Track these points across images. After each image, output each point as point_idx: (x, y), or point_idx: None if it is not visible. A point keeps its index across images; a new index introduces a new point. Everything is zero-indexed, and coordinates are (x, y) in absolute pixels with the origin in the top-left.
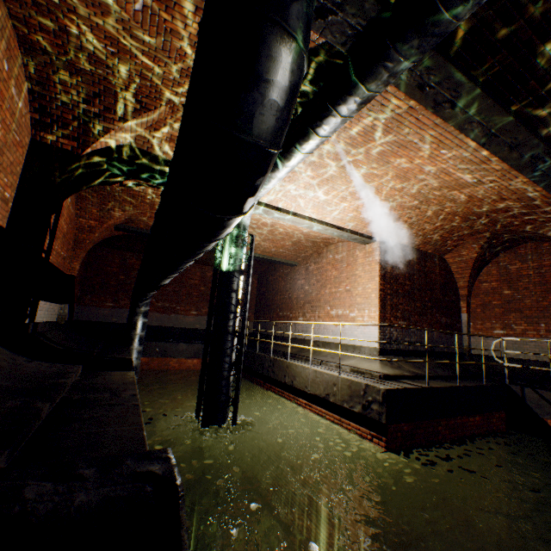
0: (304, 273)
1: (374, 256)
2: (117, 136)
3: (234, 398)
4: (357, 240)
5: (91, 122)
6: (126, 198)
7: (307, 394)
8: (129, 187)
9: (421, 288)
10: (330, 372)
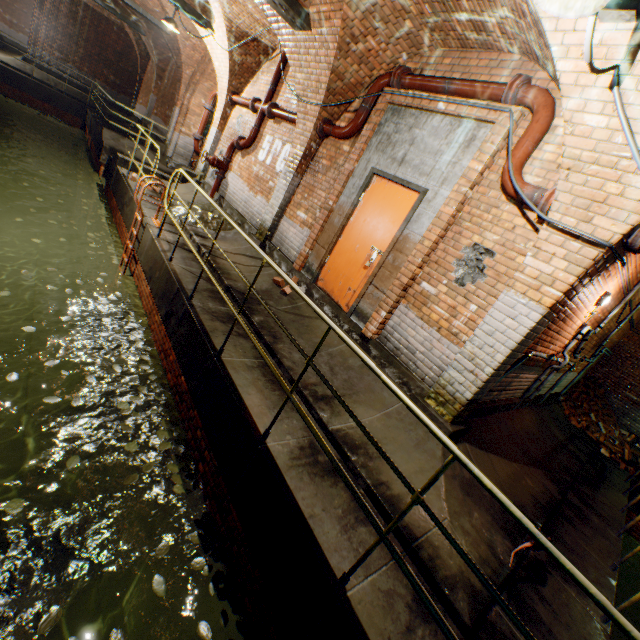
0: None
1: None
2: None
3: None
4: None
5: None
6: None
7: None
8: None
9: (90, 42)
10: None
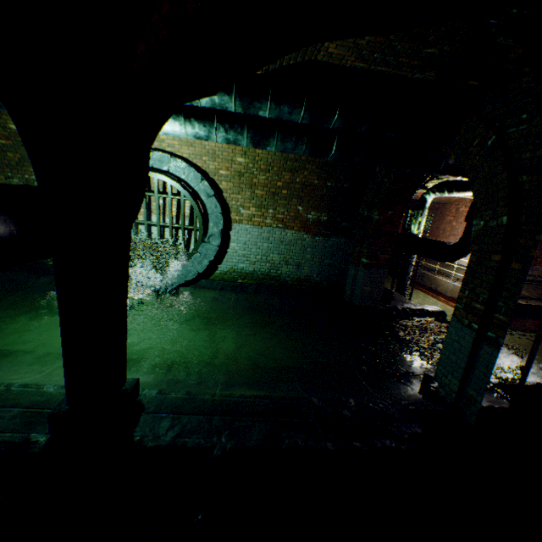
0: (453, 212)
1: None
2: None
3: (410, 293)
4: None
5: None
6: None
7: (445, 296)
8: None
9: None
10: None
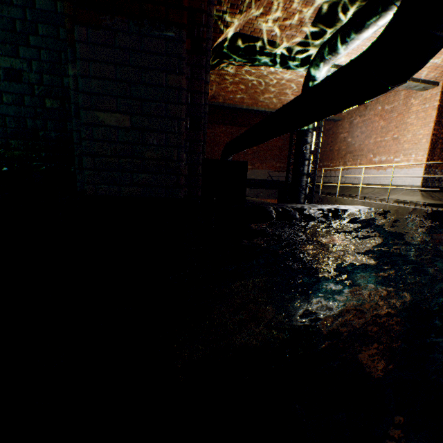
0: (347, 127)
1: (432, 102)
2: (233, 28)
3: None
4: (416, 88)
5: (219, 21)
6: (214, 79)
7: None
8: (222, 69)
9: None
10: (377, 202)
